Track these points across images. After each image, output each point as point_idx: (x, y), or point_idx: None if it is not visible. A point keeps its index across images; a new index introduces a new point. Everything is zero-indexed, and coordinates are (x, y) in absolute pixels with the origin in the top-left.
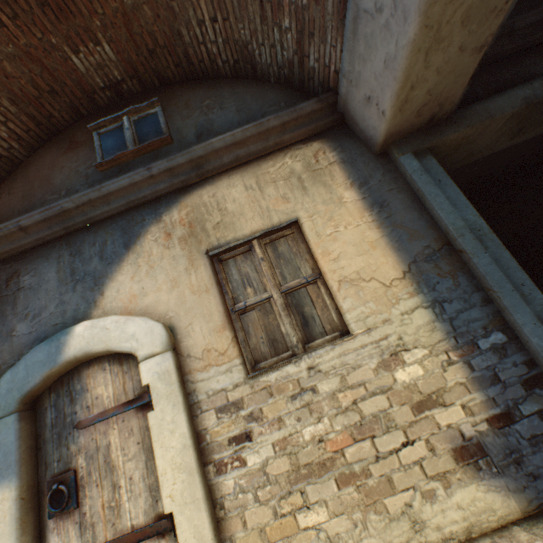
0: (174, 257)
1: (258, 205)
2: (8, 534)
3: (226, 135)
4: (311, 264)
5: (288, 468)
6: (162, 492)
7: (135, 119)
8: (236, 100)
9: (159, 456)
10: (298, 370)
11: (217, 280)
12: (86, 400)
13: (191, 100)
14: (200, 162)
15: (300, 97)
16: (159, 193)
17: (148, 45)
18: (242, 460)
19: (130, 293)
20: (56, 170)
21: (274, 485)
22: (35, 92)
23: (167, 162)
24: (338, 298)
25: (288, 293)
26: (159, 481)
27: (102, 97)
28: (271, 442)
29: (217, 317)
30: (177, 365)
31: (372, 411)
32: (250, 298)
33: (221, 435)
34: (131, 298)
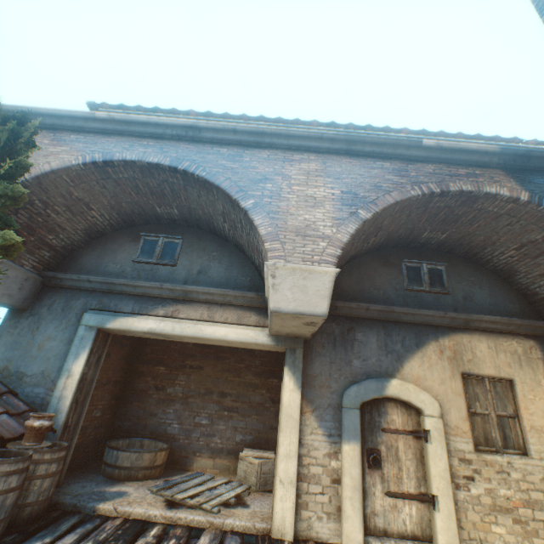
0: (443, 366)
1: (493, 361)
2: (357, 466)
3: (491, 316)
4: (513, 407)
5: (489, 502)
6: (432, 484)
7: (428, 267)
8: (489, 287)
9: (433, 467)
10: (501, 460)
11: (463, 390)
12: (386, 418)
13: (462, 271)
14: (469, 321)
15: (527, 306)
16: (439, 324)
17: (463, 242)
18: (468, 488)
19: (417, 374)
20: (377, 274)
21: (482, 506)
22: (395, 237)
23: (455, 314)
24: (527, 434)
25: (497, 416)
26: (431, 478)
27: (413, 244)
28: (483, 487)
29: (463, 412)
30: (443, 427)
31: (534, 497)
32: (477, 408)
33: (459, 471)
34: (418, 377)
